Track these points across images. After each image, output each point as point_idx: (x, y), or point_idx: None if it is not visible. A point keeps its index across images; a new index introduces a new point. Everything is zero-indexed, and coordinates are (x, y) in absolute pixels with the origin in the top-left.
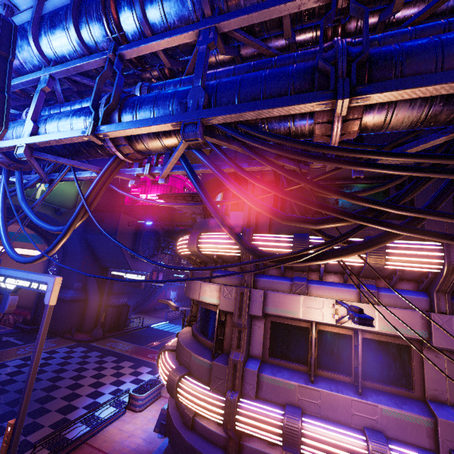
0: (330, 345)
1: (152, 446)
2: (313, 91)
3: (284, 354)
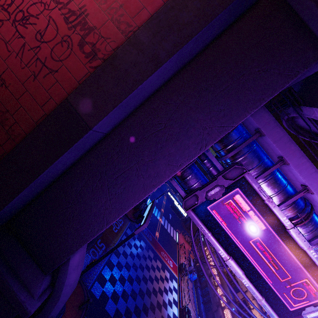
0: None
1: None
2: None
3: None
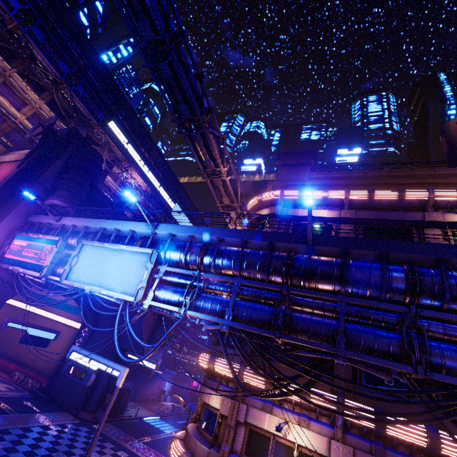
0: (282, 453)
1: None
2: (269, 330)
3: (254, 454)
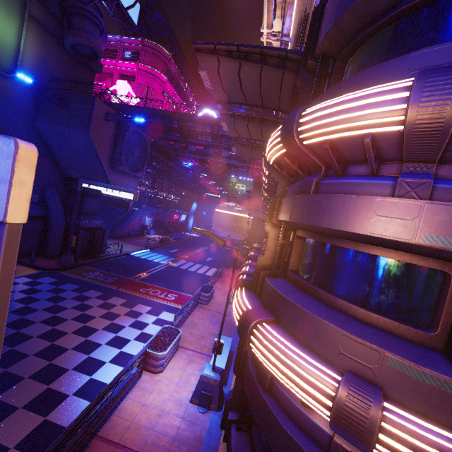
0: None
1: (198, 429)
2: None
3: None
